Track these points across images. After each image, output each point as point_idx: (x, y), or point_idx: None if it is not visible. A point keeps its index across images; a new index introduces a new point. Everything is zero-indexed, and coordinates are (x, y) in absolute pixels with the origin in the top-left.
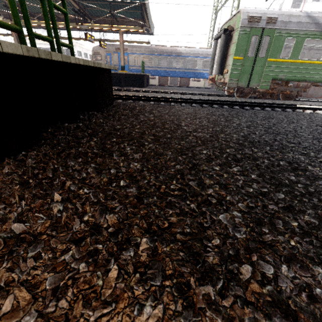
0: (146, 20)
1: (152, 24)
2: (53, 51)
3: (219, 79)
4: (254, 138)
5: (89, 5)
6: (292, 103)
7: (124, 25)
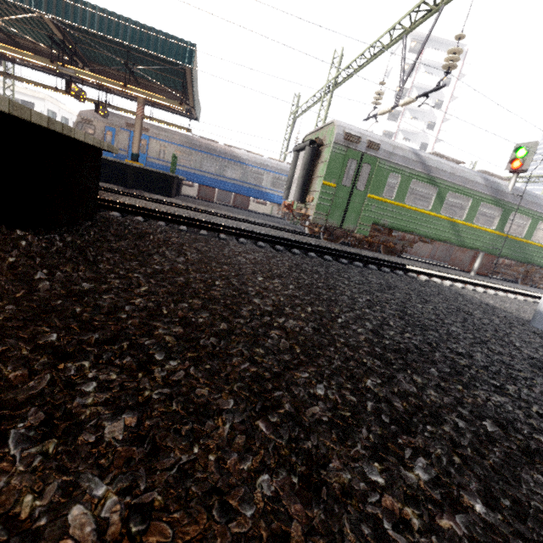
0: (190, 96)
1: (199, 106)
2: None
3: (299, 209)
4: (395, 337)
5: (87, 42)
6: (398, 261)
7: (149, 92)
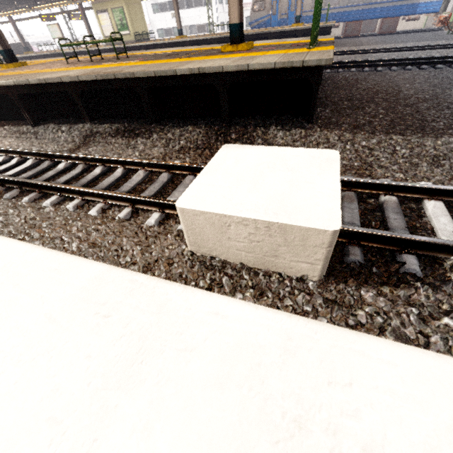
0: None
1: None
2: (314, 40)
3: None
4: None
5: None
6: None
7: None
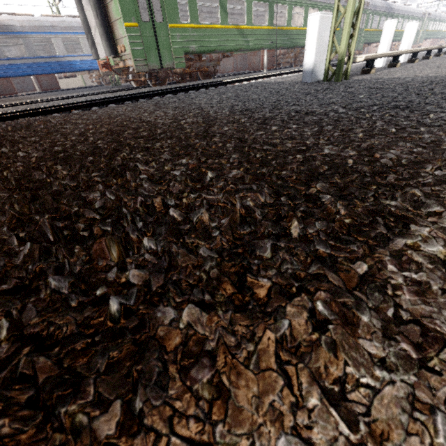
0: None
1: None
2: None
3: (116, 64)
4: (242, 107)
5: None
6: (216, 80)
7: None
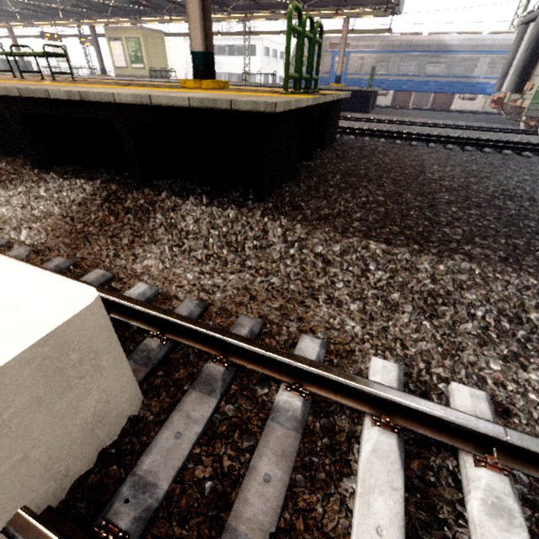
0: None
1: None
2: (306, 88)
3: (513, 101)
4: (519, 193)
5: None
6: None
7: (354, 5)
